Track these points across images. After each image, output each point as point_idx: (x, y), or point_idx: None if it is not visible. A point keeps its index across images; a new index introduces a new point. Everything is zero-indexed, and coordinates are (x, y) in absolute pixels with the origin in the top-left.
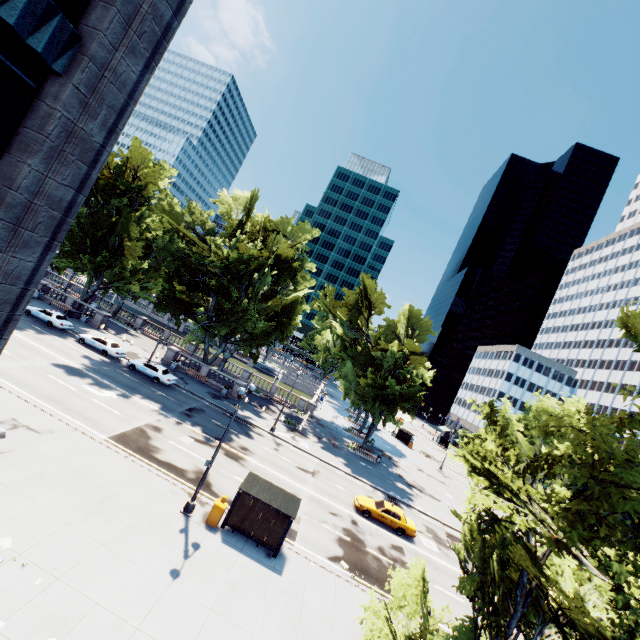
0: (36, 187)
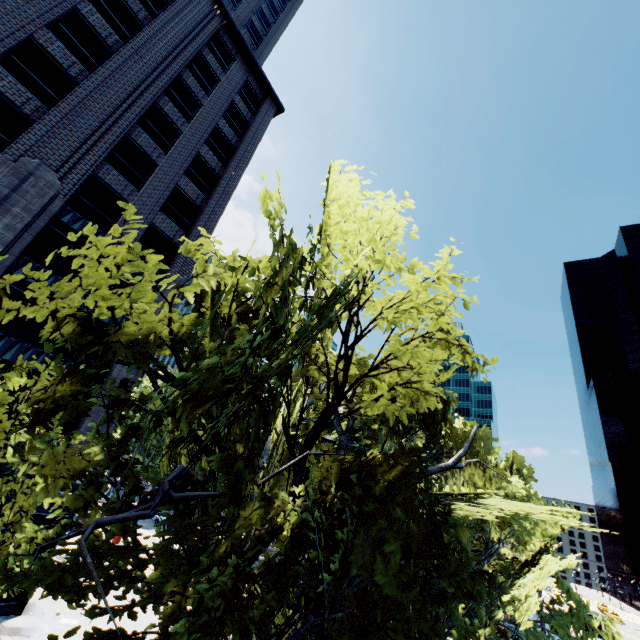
0: (120, 375)
